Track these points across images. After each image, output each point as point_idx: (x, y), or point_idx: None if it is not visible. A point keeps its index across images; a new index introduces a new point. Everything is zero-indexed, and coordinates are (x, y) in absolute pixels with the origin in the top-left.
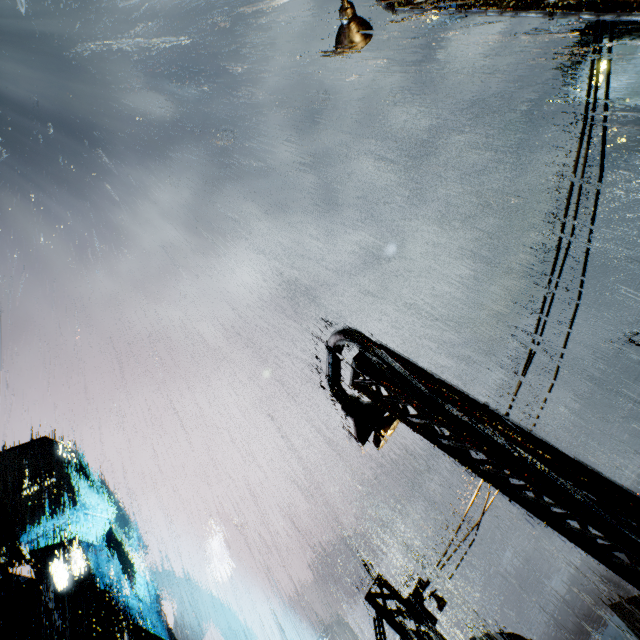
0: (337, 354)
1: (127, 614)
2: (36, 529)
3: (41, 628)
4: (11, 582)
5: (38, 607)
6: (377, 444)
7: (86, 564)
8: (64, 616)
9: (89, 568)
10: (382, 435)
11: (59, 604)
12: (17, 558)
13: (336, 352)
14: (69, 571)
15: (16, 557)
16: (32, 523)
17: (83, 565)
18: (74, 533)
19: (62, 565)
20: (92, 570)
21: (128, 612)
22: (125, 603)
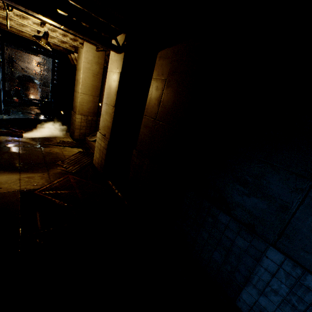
0: None
1: None
2: None
3: None
4: None
5: None
6: None
7: None
8: None
9: None
10: None
11: None
12: None
13: None
14: None
15: None
16: None
17: None
18: None
19: None
20: None
21: None
22: None
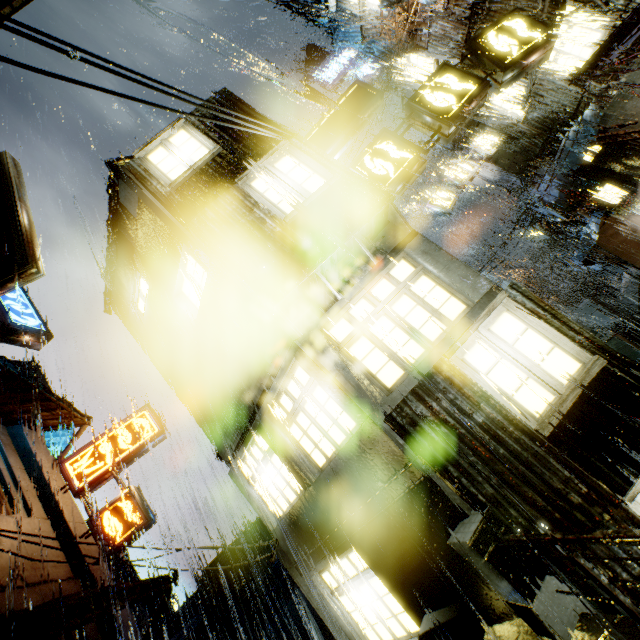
0: None
1: None
2: None
3: None
4: None
5: None
6: None
7: None
8: None
9: None
10: None
11: None
12: None
13: None
14: None
15: None
16: None
17: None
18: (55, 454)
19: None
20: None
21: None
22: None
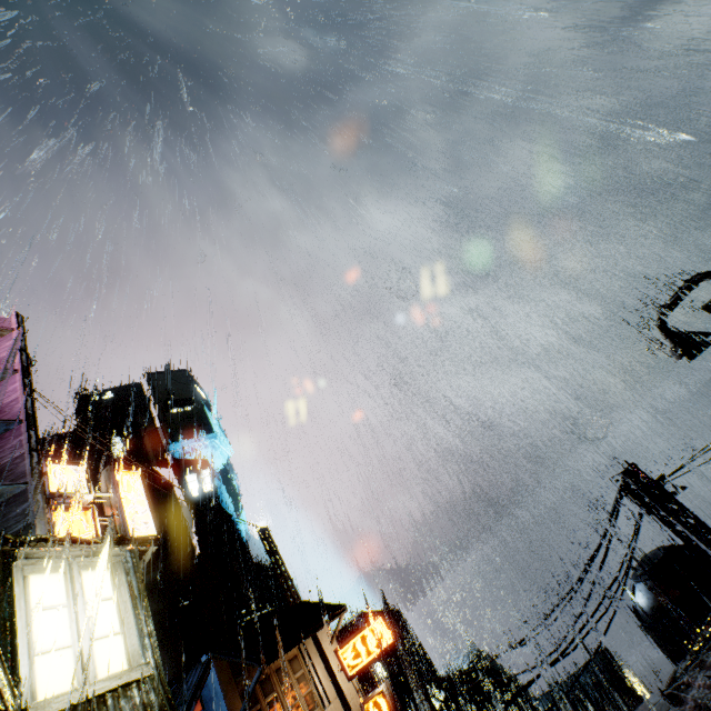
0: (692, 289)
1: (240, 533)
2: (181, 442)
3: (175, 521)
4: (156, 479)
5: (173, 505)
6: (695, 355)
7: (213, 483)
8: (195, 517)
9: (215, 487)
10: (703, 349)
11: (192, 507)
12: (163, 461)
13: (694, 287)
14: (200, 484)
15: (162, 460)
16: (178, 436)
17: (211, 483)
18: (205, 456)
19: (195, 478)
20: (217, 490)
21: (240, 533)
22: (237, 525)
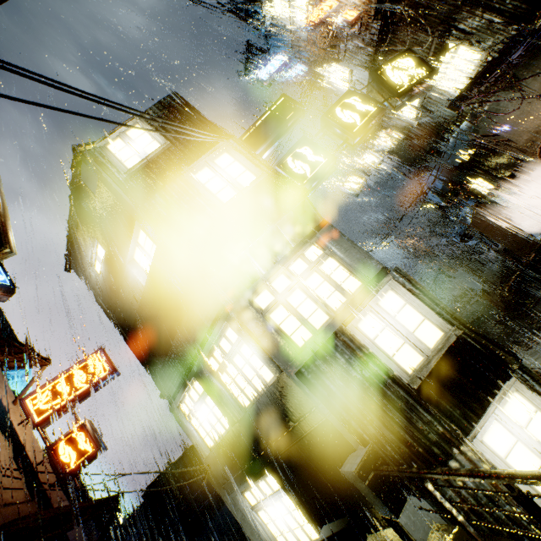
0: None
1: None
2: None
3: None
4: None
5: None
6: None
7: None
8: None
9: None
10: None
11: None
12: None
13: None
14: None
15: None
16: None
17: None
18: (14, 386)
19: None
20: None
21: None
22: None
